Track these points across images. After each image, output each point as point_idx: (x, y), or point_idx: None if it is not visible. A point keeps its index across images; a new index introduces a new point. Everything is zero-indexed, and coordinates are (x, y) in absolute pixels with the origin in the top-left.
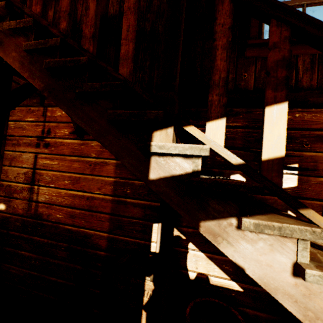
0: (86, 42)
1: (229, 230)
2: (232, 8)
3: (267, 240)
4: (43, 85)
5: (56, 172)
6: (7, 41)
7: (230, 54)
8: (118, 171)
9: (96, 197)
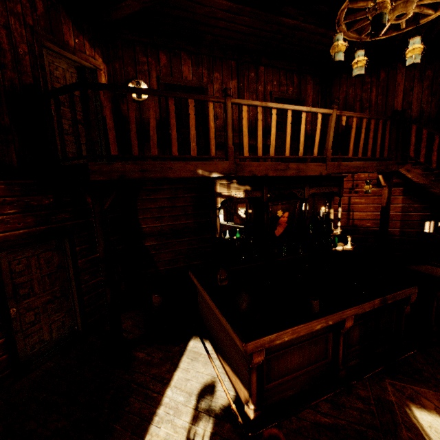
0: None
1: None
2: None
3: None
4: (428, 183)
5: (364, 205)
6: (411, 170)
7: None
8: (404, 201)
9: (391, 214)
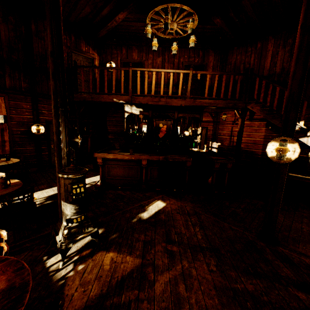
0: (274, 108)
1: (302, 137)
2: (307, 103)
3: (309, 138)
4: (263, 116)
5: None
6: (254, 107)
7: (305, 111)
8: (266, 131)
9: (257, 139)
